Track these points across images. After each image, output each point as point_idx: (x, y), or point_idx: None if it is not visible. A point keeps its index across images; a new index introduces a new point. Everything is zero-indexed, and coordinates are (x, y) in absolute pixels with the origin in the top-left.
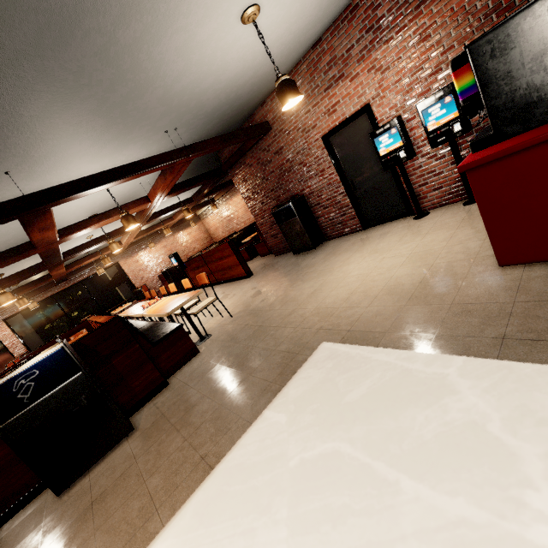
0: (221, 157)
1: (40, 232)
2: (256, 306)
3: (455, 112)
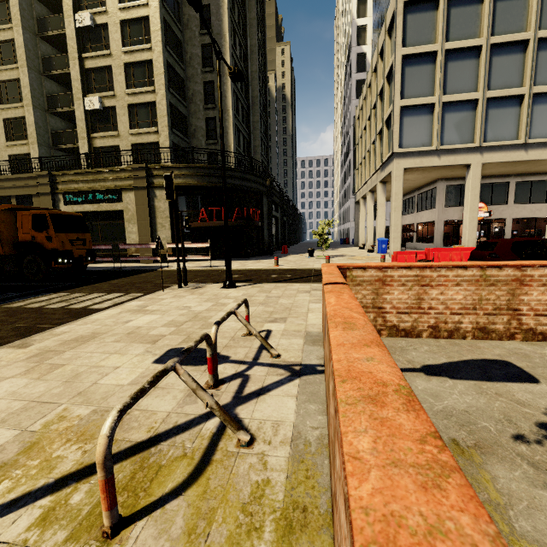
0: None
1: None
2: None
3: (516, 233)
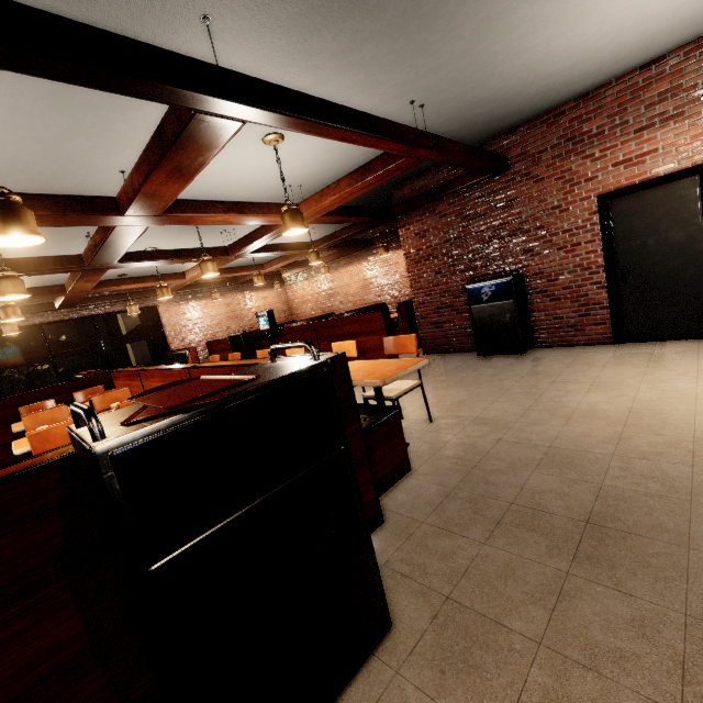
0: (394, 194)
1: (168, 175)
2: (483, 414)
3: None
